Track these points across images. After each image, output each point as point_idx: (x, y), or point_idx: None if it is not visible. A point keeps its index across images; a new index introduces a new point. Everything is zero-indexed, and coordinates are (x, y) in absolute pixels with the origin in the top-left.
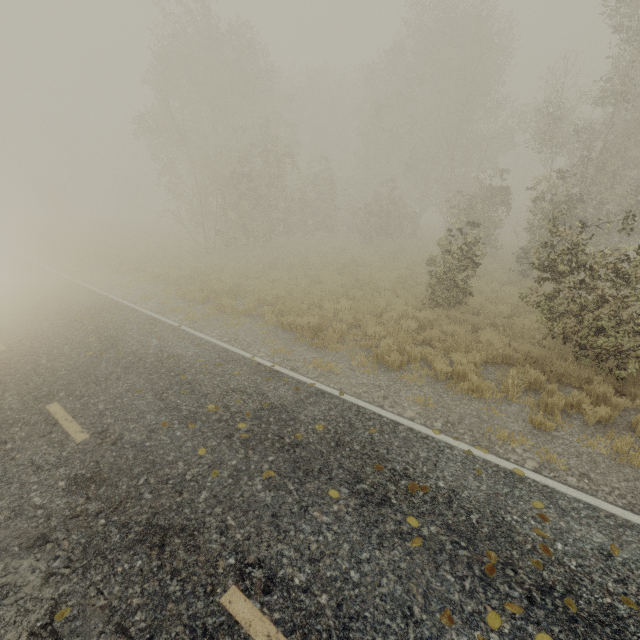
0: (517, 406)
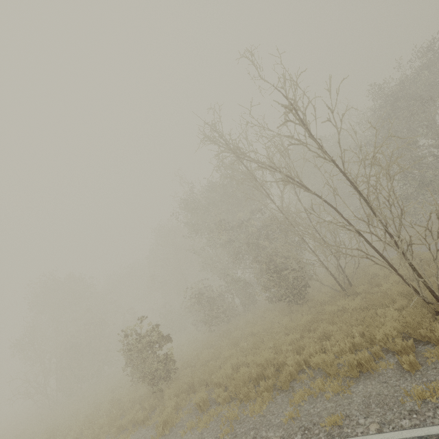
0: (109, 436)
